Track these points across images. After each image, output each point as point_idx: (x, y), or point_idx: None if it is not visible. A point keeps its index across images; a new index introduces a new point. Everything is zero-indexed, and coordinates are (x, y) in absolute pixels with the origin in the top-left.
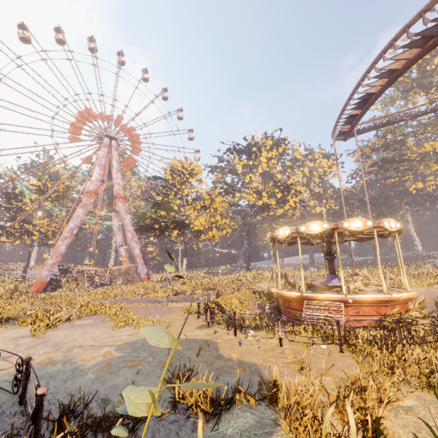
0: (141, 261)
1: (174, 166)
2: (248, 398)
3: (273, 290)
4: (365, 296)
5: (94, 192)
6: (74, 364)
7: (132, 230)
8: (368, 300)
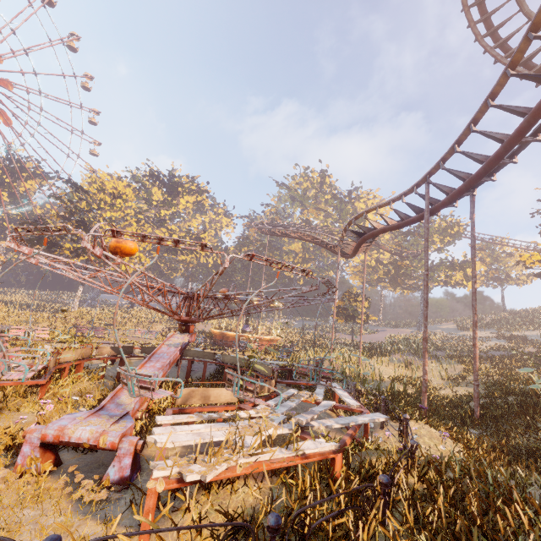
0: None
1: (104, 182)
2: None
3: (216, 330)
4: (267, 337)
5: None
6: None
7: None
8: (268, 338)
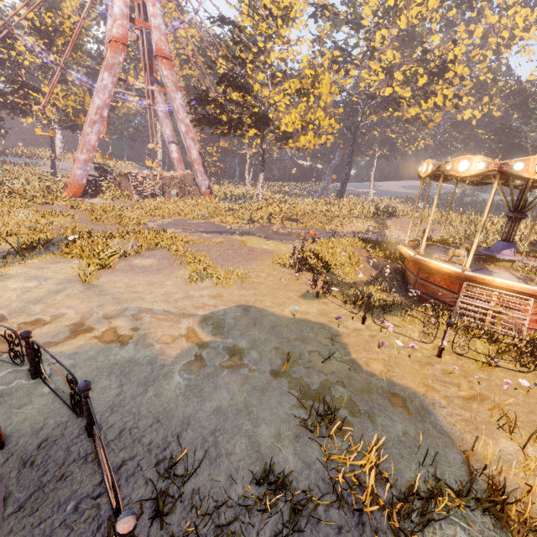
0: (200, 169)
1: None
2: (455, 501)
3: (405, 251)
4: None
5: (122, 42)
6: (149, 349)
7: (186, 119)
8: None
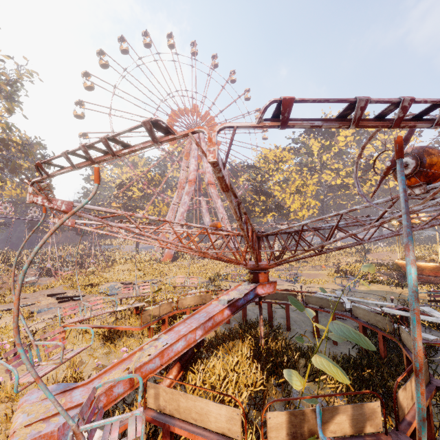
0: (232, 238)
1: (266, 155)
2: None
3: (402, 262)
4: None
5: (193, 181)
6: None
7: (223, 212)
8: None
